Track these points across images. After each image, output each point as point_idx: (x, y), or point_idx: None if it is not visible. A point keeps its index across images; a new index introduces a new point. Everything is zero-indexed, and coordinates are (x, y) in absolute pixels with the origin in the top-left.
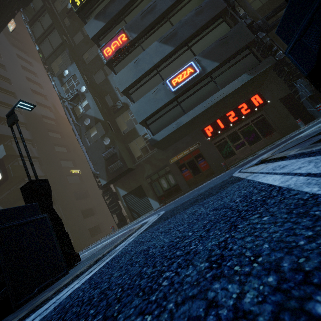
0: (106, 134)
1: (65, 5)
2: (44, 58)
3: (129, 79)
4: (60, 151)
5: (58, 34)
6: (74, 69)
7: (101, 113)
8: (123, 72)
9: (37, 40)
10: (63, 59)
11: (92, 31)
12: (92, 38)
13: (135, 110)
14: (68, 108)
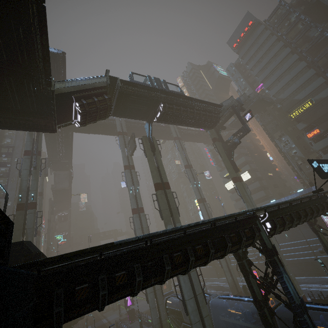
0: (306, 163)
1: (275, 105)
2: (270, 133)
3: (321, 146)
4: (260, 163)
5: (276, 122)
6: (287, 137)
7: (303, 155)
8: (317, 143)
9: (265, 125)
10: (280, 133)
11: (300, 127)
12: (300, 129)
13: (324, 157)
14: (286, 153)
